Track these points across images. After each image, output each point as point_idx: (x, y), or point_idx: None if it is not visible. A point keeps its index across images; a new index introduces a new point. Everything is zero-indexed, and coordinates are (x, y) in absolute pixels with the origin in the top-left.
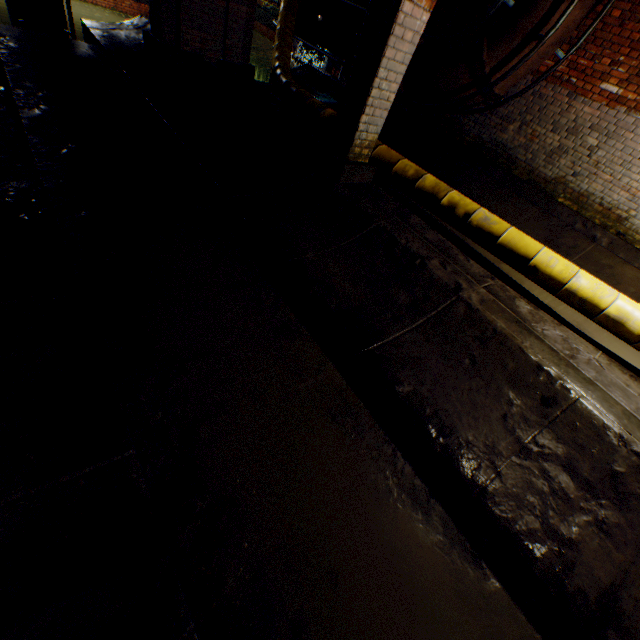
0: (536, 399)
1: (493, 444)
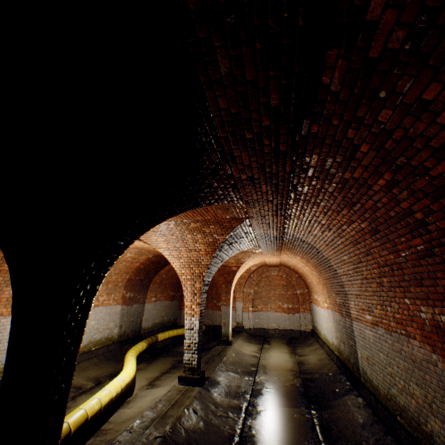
0: (196, 414)
1: (220, 426)
